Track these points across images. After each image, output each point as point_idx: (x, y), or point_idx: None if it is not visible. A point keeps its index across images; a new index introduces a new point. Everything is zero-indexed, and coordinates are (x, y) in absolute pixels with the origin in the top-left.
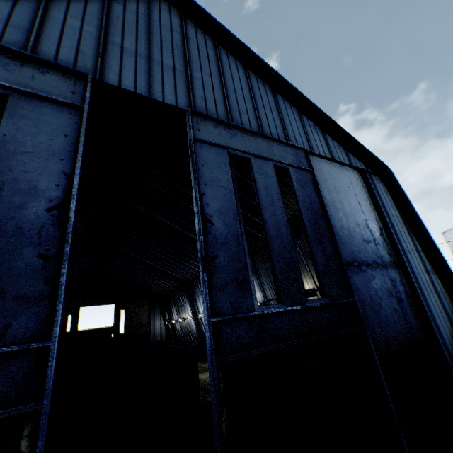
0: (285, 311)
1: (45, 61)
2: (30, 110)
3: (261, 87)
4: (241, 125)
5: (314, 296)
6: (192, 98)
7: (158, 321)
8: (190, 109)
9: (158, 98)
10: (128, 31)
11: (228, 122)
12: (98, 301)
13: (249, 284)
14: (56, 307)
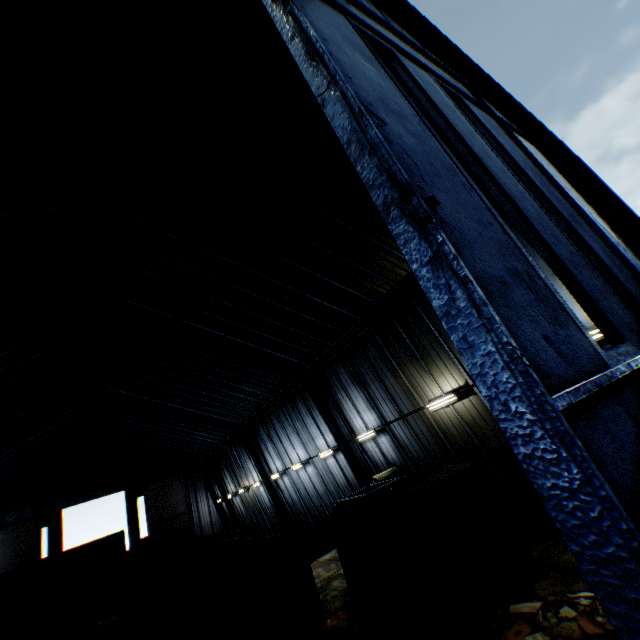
0: None
1: None
2: None
3: None
4: None
5: (469, 396)
6: None
7: (203, 502)
8: None
9: None
10: None
11: None
12: (95, 492)
13: (545, 287)
14: None
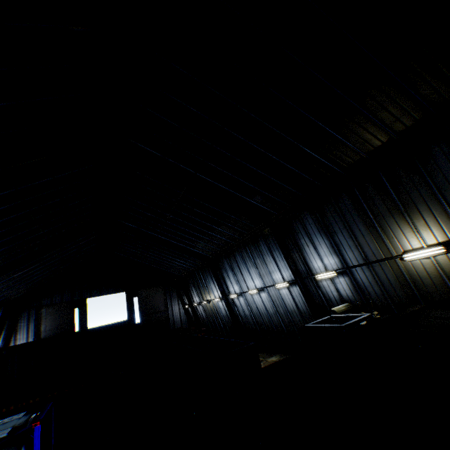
0: None
1: None
2: None
3: None
4: None
5: None
6: None
7: (176, 306)
8: None
9: None
10: None
11: None
12: (107, 290)
13: None
14: None
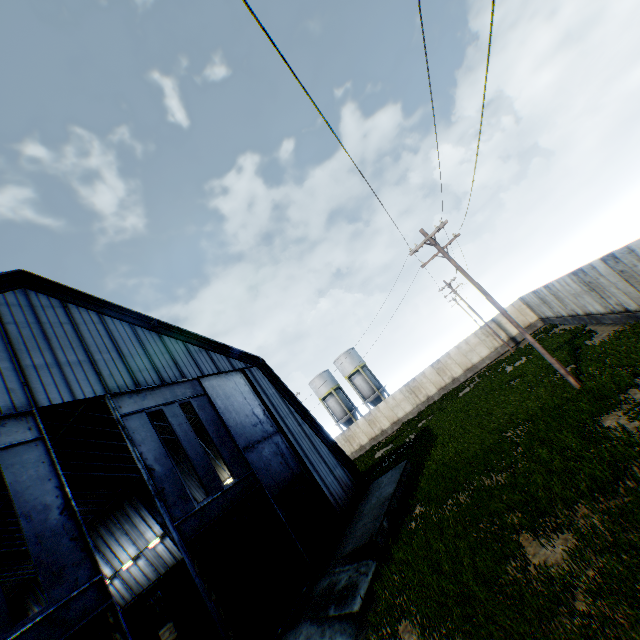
0: (213, 499)
1: (2, 416)
2: (14, 458)
3: (149, 336)
4: (146, 382)
5: None
6: (104, 380)
7: None
8: (109, 394)
9: (81, 395)
10: (32, 347)
11: (138, 388)
12: None
13: (188, 494)
14: (96, 558)
